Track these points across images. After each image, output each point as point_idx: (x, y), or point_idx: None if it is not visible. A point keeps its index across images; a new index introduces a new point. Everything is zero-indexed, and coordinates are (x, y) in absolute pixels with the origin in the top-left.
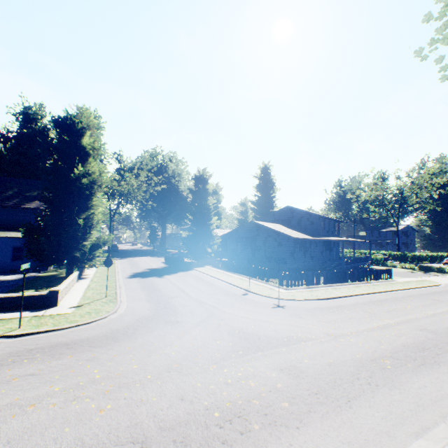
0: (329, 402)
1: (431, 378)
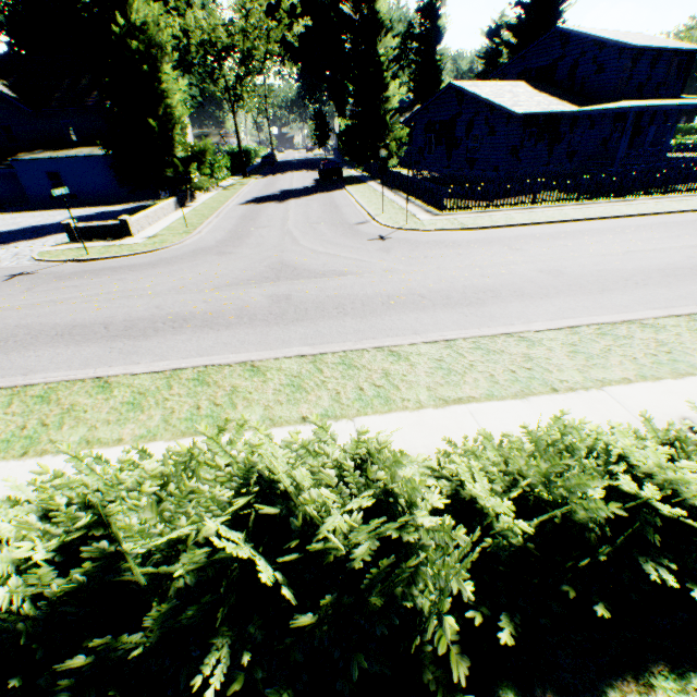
0: (271, 321)
1: (423, 315)
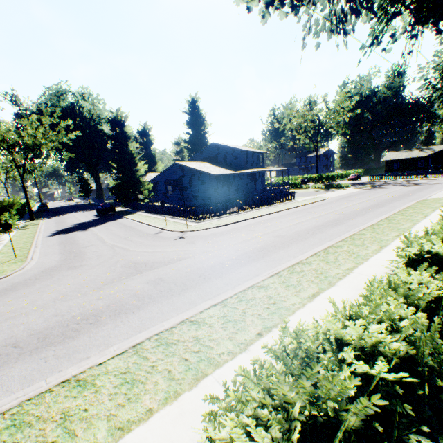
0: (166, 295)
1: (249, 267)
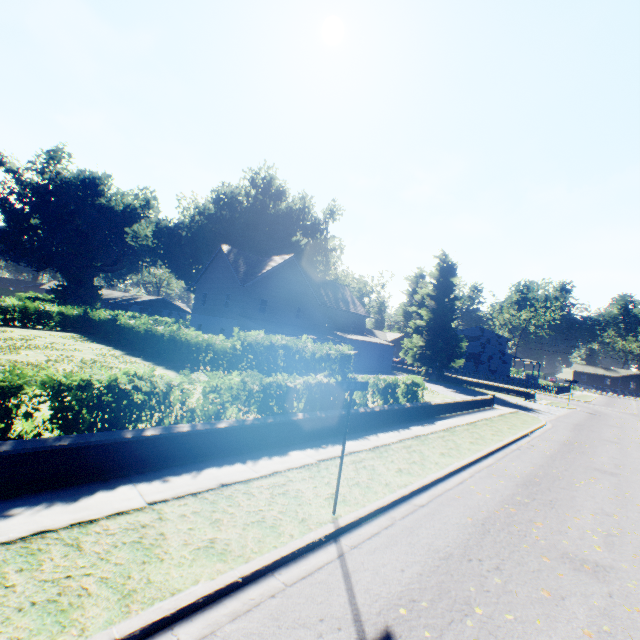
0: None
1: None
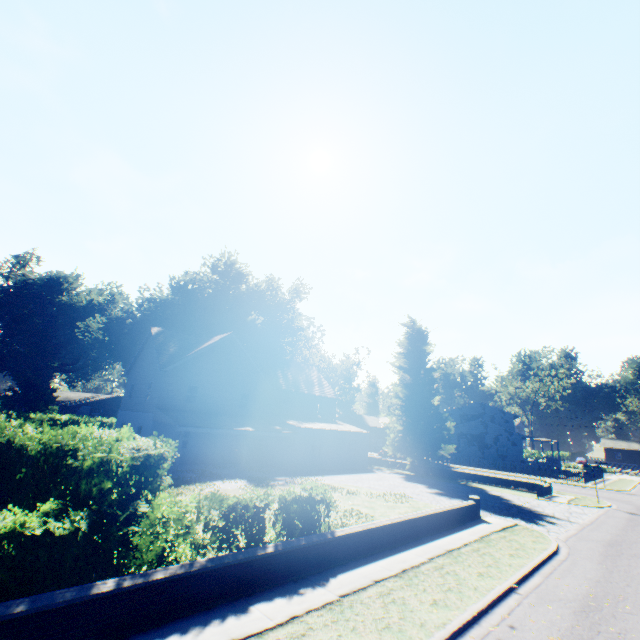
0: None
1: None
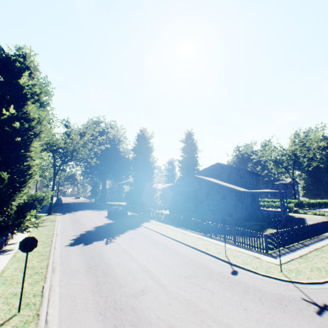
0: None
1: None
